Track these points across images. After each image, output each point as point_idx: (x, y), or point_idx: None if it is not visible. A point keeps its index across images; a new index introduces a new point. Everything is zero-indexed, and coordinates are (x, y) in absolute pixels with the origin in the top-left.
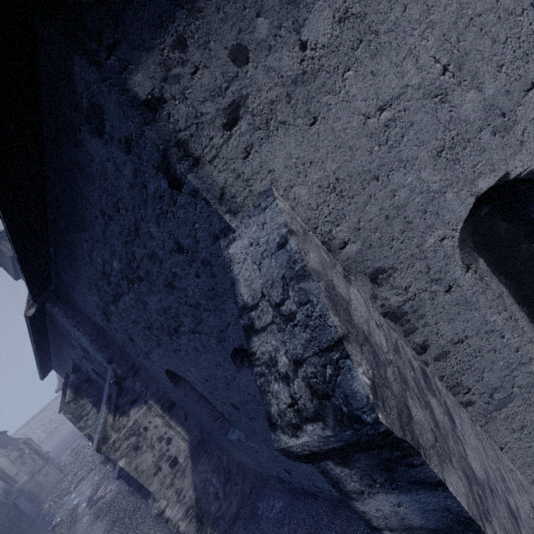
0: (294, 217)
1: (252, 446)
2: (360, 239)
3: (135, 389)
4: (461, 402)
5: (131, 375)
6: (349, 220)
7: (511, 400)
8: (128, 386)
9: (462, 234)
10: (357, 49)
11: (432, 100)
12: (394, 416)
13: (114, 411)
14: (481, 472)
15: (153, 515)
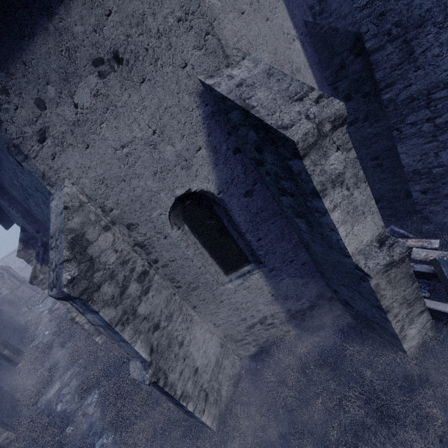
0: (77, 196)
1: None
2: (120, 208)
3: None
4: (176, 286)
5: None
6: (113, 199)
7: (198, 288)
8: None
9: (177, 211)
10: (106, 113)
11: (149, 147)
12: (78, 290)
13: (41, 262)
14: (146, 312)
15: (67, 319)
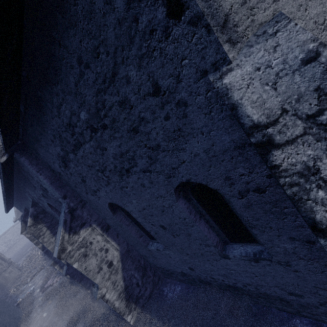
0: None
1: (167, 253)
2: None
3: (83, 216)
4: None
5: (80, 207)
6: None
7: None
8: (78, 215)
9: None
10: None
11: None
12: None
13: (69, 231)
14: None
15: (97, 298)
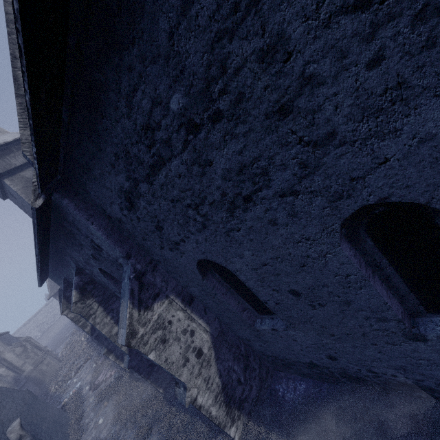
0: None
1: (291, 335)
2: None
3: (156, 284)
4: None
5: (150, 270)
6: None
7: None
8: (148, 281)
9: None
10: None
11: None
12: None
13: (138, 306)
14: None
15: (186, 403)
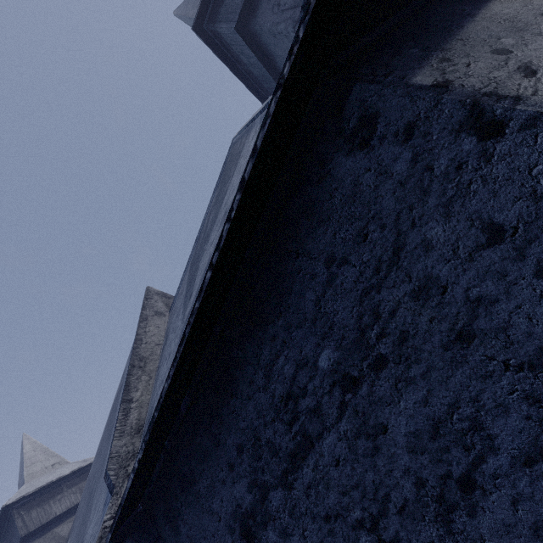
0: None
1: None
2: None
3: None
4: None
5: None
6: None
7: None
8: None
9: None
10: None
11: None
12: None
13: None
14: None
15: None
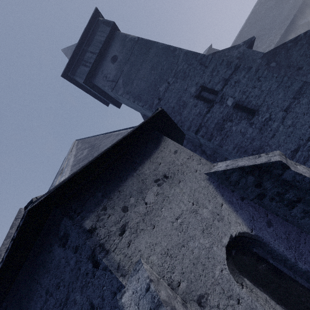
0: (152, 272)
1: None
2: (186, 278)
3: None
4: None
5: None
6: (177, 269)
7: None
8: None
9: (230, 265)
10: (163, 202)
11: (193, 213)
12: None
13: None
14: None
15: None
